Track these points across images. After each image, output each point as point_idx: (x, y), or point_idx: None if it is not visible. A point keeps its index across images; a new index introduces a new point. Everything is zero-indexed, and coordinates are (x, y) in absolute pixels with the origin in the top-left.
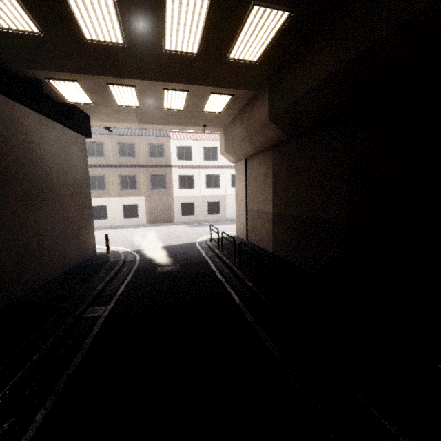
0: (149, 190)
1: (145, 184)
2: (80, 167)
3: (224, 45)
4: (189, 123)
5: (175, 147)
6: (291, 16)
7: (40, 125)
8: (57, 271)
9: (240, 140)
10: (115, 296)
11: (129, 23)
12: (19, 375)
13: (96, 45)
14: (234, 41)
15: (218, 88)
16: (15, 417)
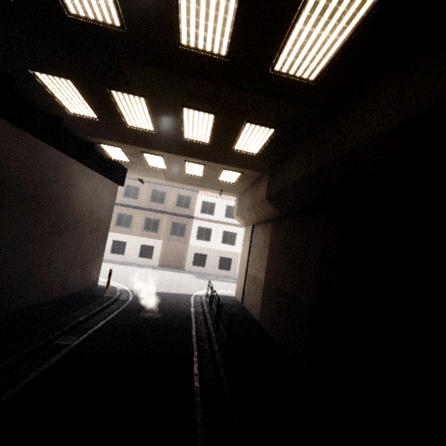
0: (168, 235)
1: (166, 229)
2: (106, 208)
3: (229, 141)
4: (208, 187)
5: (201, 201)
6: (276, 131)
7: (83, 174)
8: (55, 295)
9: (247, 208)
10: (90, 330)
11: (159, 121)
12: None
13: (135, 129)
14: (236, 140)
15: (229, 166)
16: None
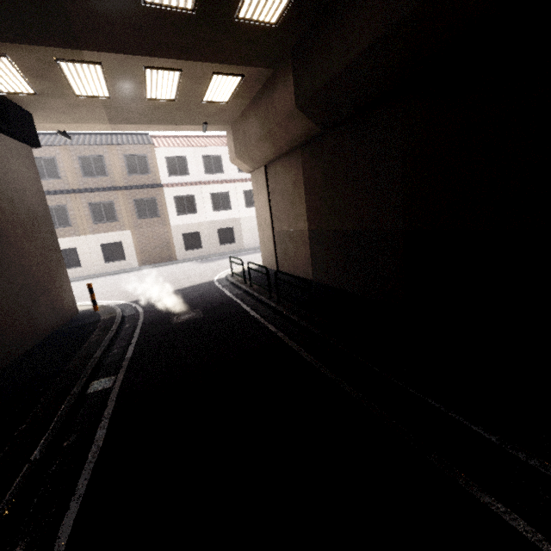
0: (136, 220)
1: (129, 212)
2: (31, 191)
3: None
4: (184, 120)
5: (163, 159)
6: None
7: None
8: (27, 342)
9: (258, 139)
10: (124, 361)
11: None
12: (16, 484)
13: None
14: None
15: (222, 65)
16: (28, 536)
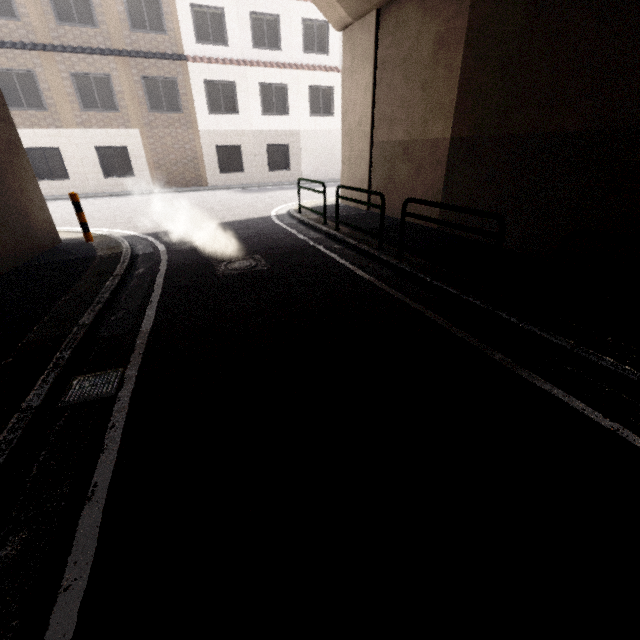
0: (147, 114)
1: (135, 99)
2: None
3: None
4: None
5: (187, 7)
6: None
7: None
8: None
9: None
10: (138, 337)
11: None
12: None
13: None
14: None
15: None
16: None
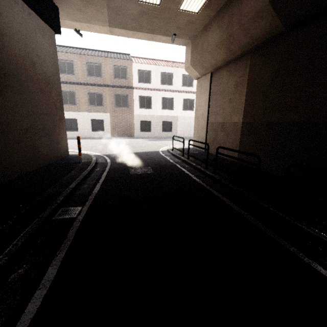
0: (114, 108)
1: (110, 102)
2: (49, 62)
3: None
4: (160, 30)
5: (136, 70)
6: None
7: None
8: (28, 167)
9: (215, 45)
10: (91, 195)
11: None
12: None
13: None
14: None
15: None
16: None
